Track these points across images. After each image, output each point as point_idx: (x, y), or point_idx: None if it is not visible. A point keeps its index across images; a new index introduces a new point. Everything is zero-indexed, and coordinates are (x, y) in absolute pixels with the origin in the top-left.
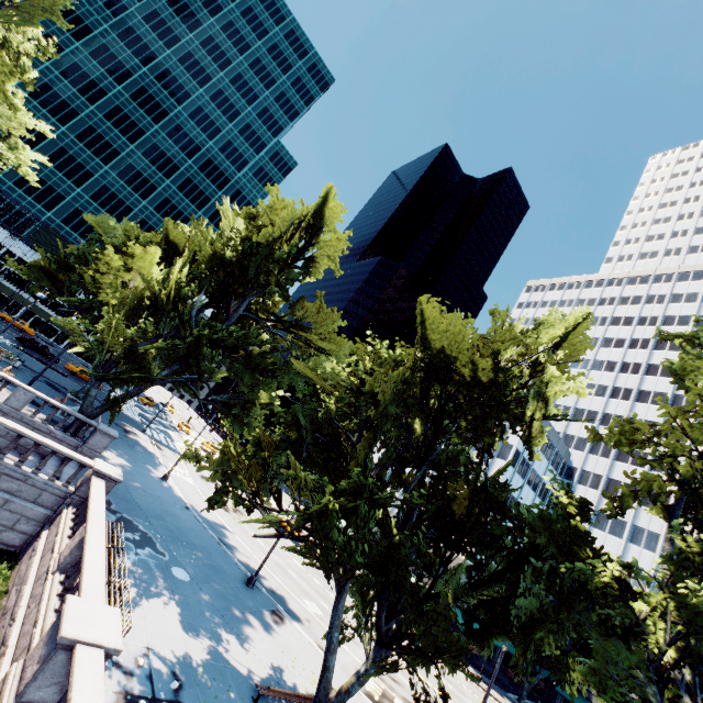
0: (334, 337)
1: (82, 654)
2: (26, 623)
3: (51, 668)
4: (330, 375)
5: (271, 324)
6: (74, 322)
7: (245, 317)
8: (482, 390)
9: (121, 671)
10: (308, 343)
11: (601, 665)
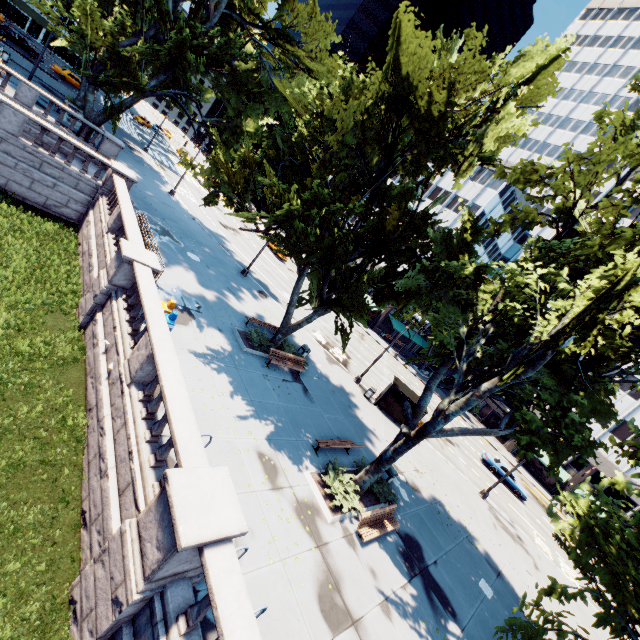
0: (324, 59)
1: (139, 266)
2: (100, 257)
3: (123, 272)
4: (301, 94)
5: (257, 32)
6: (46, 3)
7: (228, 19)
8: (433, 125)
9: (164, 292)
10: (295, 63)
11: (444, 318)
